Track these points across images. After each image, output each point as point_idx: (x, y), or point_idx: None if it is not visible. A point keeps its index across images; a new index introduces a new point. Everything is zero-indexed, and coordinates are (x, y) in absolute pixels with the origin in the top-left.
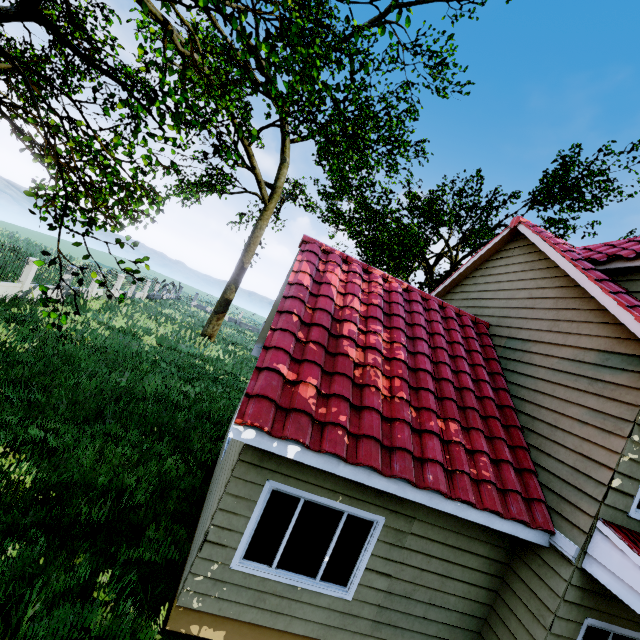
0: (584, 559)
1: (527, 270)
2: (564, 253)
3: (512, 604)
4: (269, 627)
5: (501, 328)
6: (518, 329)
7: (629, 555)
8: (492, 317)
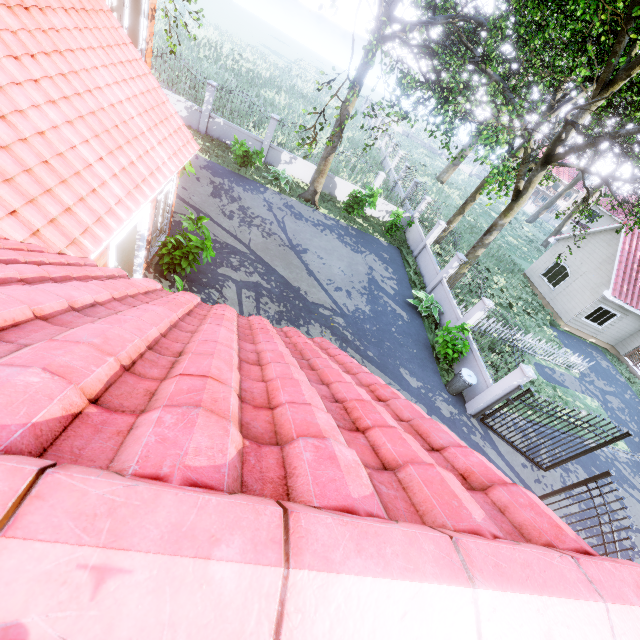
0: None
1: None
2: None
3: (639, 335)
4: (579, 330)
5: None
6: None
7: None
8: None
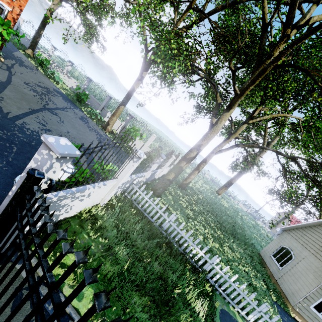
0: None
1: None
2: None
3: None
4: None
5: None
6: None
7: None
8: None
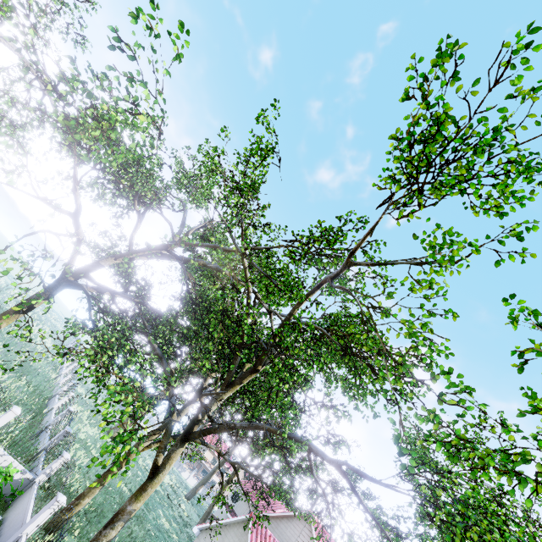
0: None
1: (308, 540)
2: None
3: None
4: None
5: None
6: None
7: None
8: None
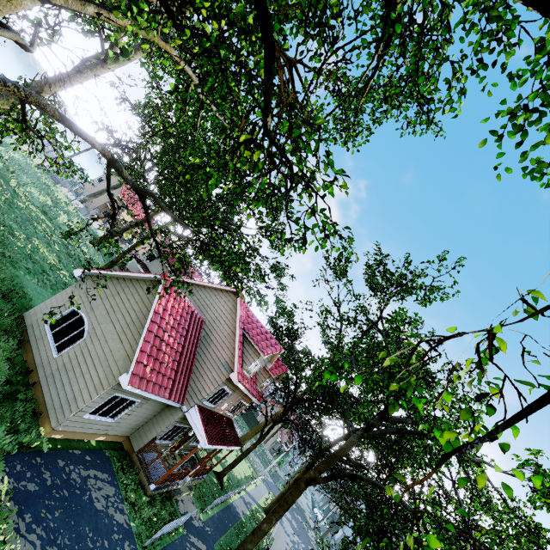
0: (187, 412)
1: (229, 313)
2: (240, 323)
3: (159, 420)
4: (80, 432)
5: (208, 328)
6: (212, 334)
7: (198, 414)
8: (208, 320)
